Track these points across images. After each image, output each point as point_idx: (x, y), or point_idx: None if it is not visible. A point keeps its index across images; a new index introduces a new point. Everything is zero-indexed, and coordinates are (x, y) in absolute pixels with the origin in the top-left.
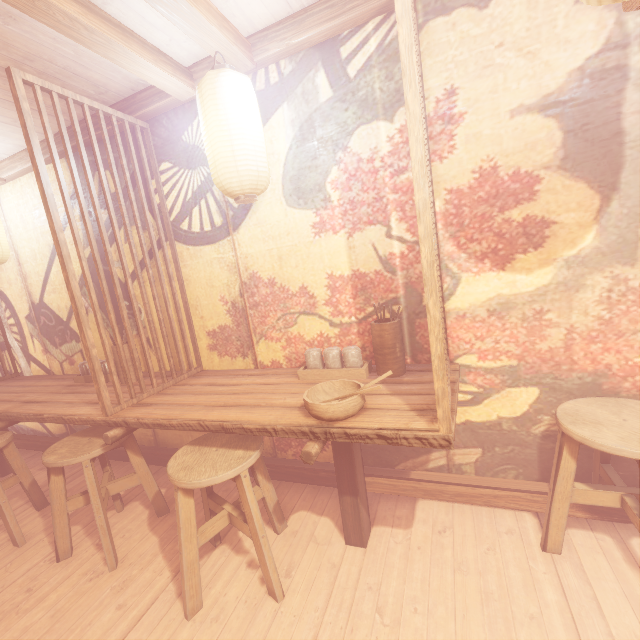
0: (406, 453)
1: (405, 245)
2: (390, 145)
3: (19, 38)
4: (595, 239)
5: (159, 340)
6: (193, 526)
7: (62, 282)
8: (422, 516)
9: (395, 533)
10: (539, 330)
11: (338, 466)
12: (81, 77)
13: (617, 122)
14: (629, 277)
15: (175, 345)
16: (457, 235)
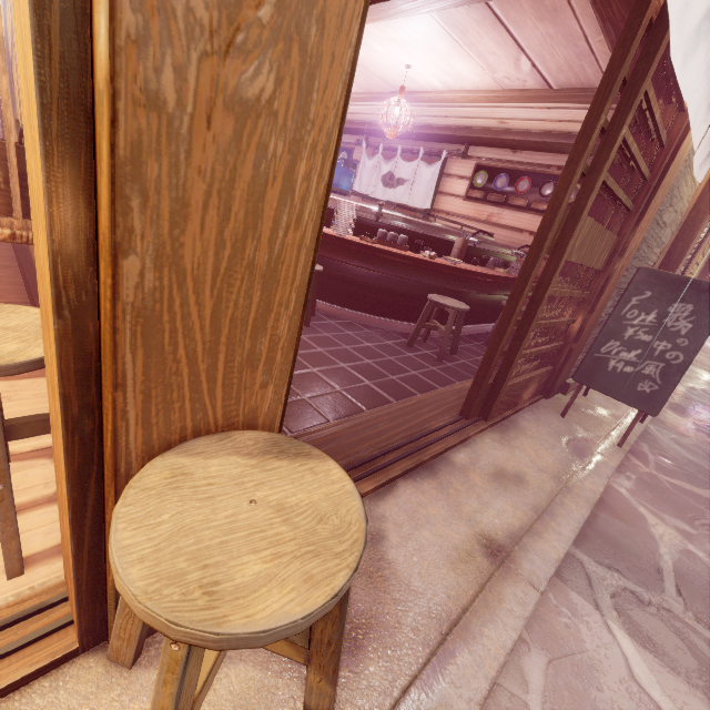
0: None
1: None
2: None
3: None
4: None
5: None
6: None
7: None
8: (21, 383)
9: None
10: None
11: None
12: None
13: None
14: None
15: None
16: None
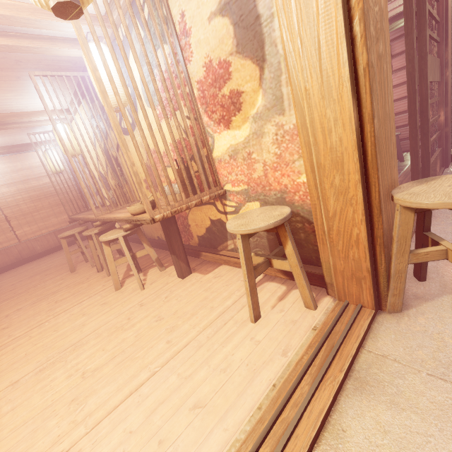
0: (219, 241)
1: (190, 121)
2: (170, 59)
3: (29, 56)
4: (263, 99)
5: (132, 186)
6: (112, 258)
7: (101, 160)
8: (216, 271)
9: (199, 276)
10: (252, 165)
11: (167, 241)
12: (62, 61)
13: (255, 8)
14: (283, 123)
15: (129, 187)
16: (207, 110)
